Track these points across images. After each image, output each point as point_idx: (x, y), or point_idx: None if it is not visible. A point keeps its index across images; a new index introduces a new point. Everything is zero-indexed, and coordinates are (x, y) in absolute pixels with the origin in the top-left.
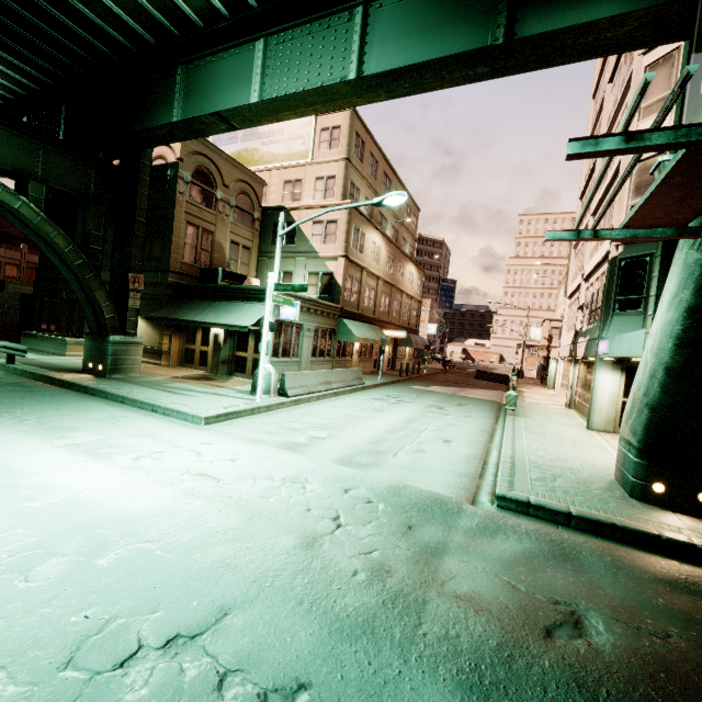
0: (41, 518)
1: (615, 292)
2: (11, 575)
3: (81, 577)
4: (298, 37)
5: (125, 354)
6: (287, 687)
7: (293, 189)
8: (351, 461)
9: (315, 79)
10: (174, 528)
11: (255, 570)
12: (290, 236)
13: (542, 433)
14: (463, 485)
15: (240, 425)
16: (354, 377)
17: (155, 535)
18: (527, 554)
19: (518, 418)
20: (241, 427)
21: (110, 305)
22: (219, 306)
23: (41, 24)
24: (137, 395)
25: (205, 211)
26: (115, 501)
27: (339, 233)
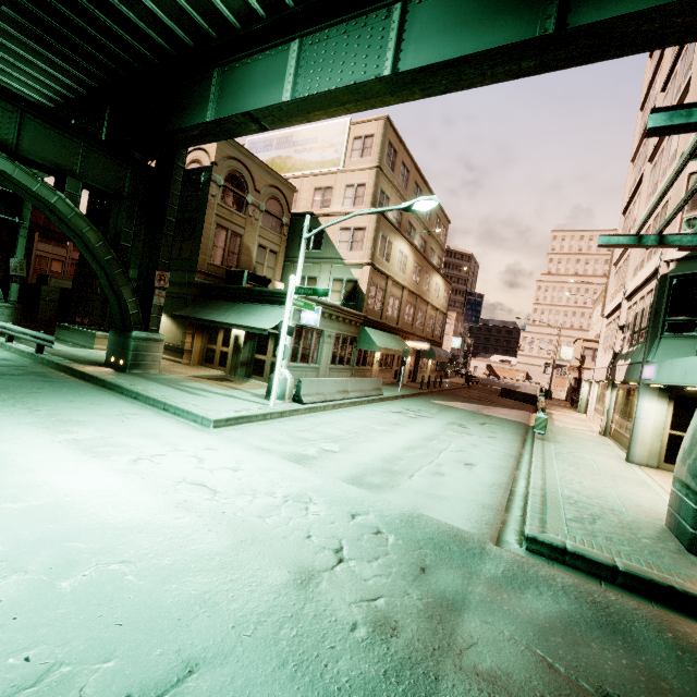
0: (16, 523)
1: (665, 312)
2: None
3: (37, 603)
4: (334, 37)
5: (146, 351)
6: None
7: (323, 196)
8: (362, 480)
9: (348, 78)
10: (156, 547)
11: (235, 612)
12: (317, 242)
13: (575, 463)
14: (486, 519)
15: (249, 430)
16: (373, 388)
17: (132, 555)
18: (565, 619)
19: (547, 443)
20: (250, 433)
21: (135, 301)
22: (242, 308)
23: (88, 28)
24: (151, 392)
25: (235, 214)
26: (100, 509)
27: (366, 240)
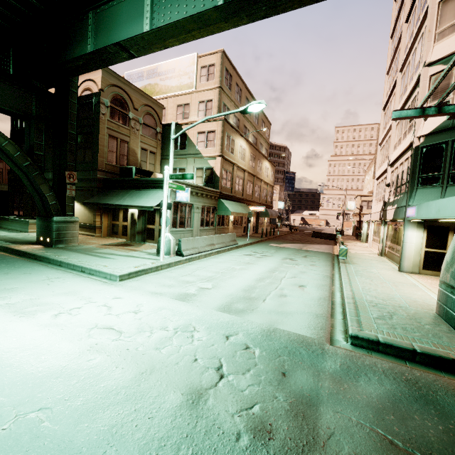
0: None
1: (419, 171)
2: None
3: None
4: None
5: (66, 230)
6: None
7: (183, 110)
8: (230, 307)
9: (191, 10)
10: (70, 390)
11: (139, 441)
12: (182, 143)
13: (369, 276)
14: (321, 325)
15: (146, 280)
16: (231, 240)
17: (49, 401)
18: (391, 398)
19: (348, 265)
20: (147, 282)
21: (52, 195)
22: (133, 193)
23: None
24: (71, 260)
25: (121, 127)
26: (23, 362)
27: (216, 139)
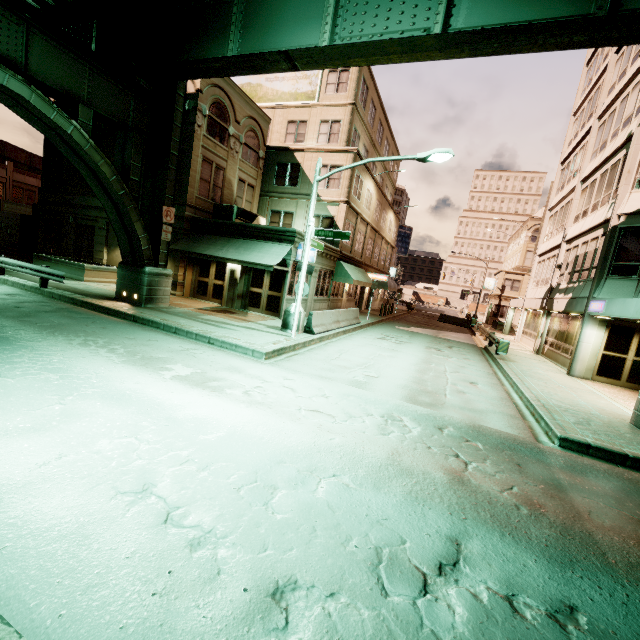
0: (227, 451)
1: (612, 258)
2: (259, 507)
3: (316, 509)
4: None
5: (158, 285)
6: (562, 609)
7: (297, 130)
8: (418, 400)
9: (395, 27)
10: (343, 463)
11: (442, 504)
12: (293, 177)
13: (540, 378)
14: (522, 426)
15: (297, 361)
16: (354, 317)
17: (335, 470)
18: (623, 491)
19: (508, 363)
20: (300, 363)
21: (146, 237)
22: (238, 243)
23: None
24: (188, 327)
25: (219, 146)
26: (271, 436)
27: (343, 178)
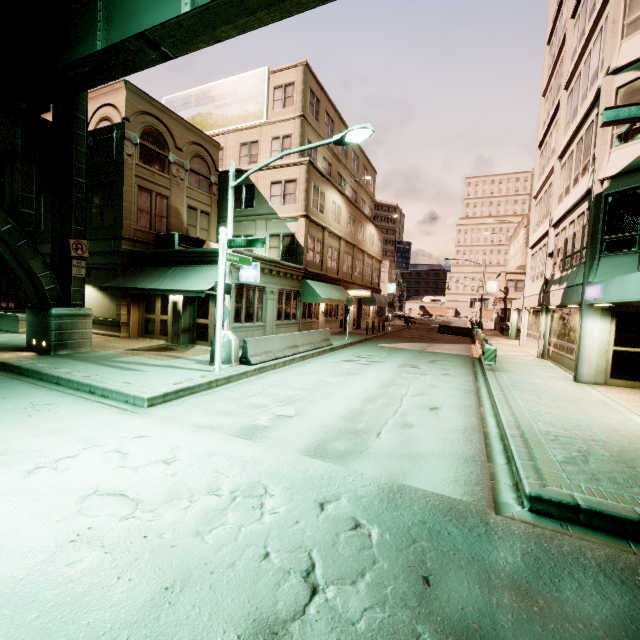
0: None
1: (602, 231)
2: None
3: None
4: None
5: (72, 328)
6: None
7: (249, 151)
8: (325, 449)
9: None
10: (20, 637)
11: None
12: (248, 199)
13: (533, 391)
14: (475, 477)
15: (191, 404)
16: (322, 339)
17: None
18: (629, 627)
19: (499, 373)
20: (191, 407)
21: (49, 275)
22: (176, 272)
23: None
24: (76, 374)
25: (158, 174)
26: None
27: (298, 192)
